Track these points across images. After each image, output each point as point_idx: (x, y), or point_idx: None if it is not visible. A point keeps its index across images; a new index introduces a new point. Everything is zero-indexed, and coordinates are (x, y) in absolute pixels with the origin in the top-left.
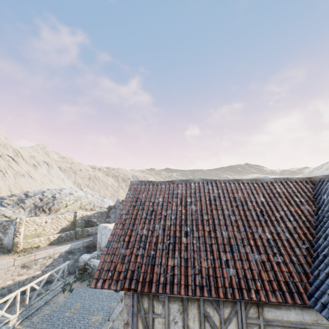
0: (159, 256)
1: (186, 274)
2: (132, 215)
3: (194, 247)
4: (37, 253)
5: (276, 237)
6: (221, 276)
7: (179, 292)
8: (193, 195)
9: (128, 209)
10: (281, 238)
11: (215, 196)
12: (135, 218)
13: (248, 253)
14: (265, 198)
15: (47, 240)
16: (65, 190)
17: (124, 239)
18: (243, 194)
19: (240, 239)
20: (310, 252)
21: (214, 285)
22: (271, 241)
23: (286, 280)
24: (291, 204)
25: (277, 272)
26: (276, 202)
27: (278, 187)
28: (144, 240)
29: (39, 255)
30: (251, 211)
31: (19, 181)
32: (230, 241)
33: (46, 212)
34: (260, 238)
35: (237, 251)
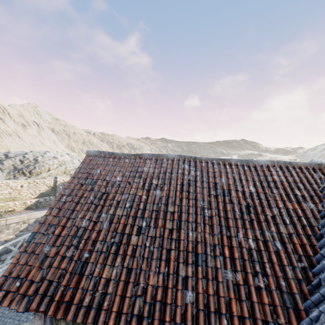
0: (94, 261)
1: (124, 294)
2: (75, 198)
3: (145, 252)
4: (8, 218)
5: (262, 246)
6: (173, 302)
7: (106, 324)
8: (161, 176)
9: (73, 189)
10: (269, 249)
11: (190, 179)
12: (78, 201)
13: (219, 269)
14: (256, 188)
15: (23, 204)
16: (49, 153)
17: (54, 231)
18: (228, 180)
19: (211, 245)
20: (307, 275)
21: (160, 316)
22: (254, 252)
23: (267, 319)
24: (289, 199)
25: (255, 305)
26: (270, 194)
27: (276, 173)
28: (81, 235)
29: (11, 220)
30: (234, 204)
31: (6, 141)
32: (197, 247)
33: (26, 175)
34: (240, 246)
35: (204, 264)
